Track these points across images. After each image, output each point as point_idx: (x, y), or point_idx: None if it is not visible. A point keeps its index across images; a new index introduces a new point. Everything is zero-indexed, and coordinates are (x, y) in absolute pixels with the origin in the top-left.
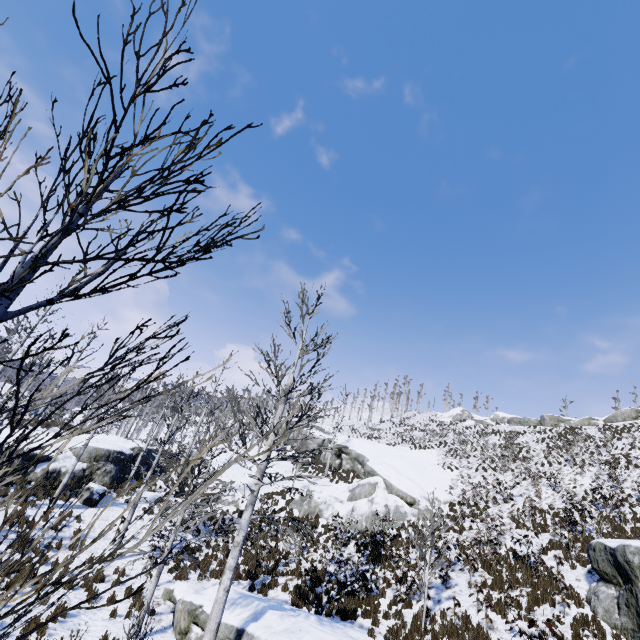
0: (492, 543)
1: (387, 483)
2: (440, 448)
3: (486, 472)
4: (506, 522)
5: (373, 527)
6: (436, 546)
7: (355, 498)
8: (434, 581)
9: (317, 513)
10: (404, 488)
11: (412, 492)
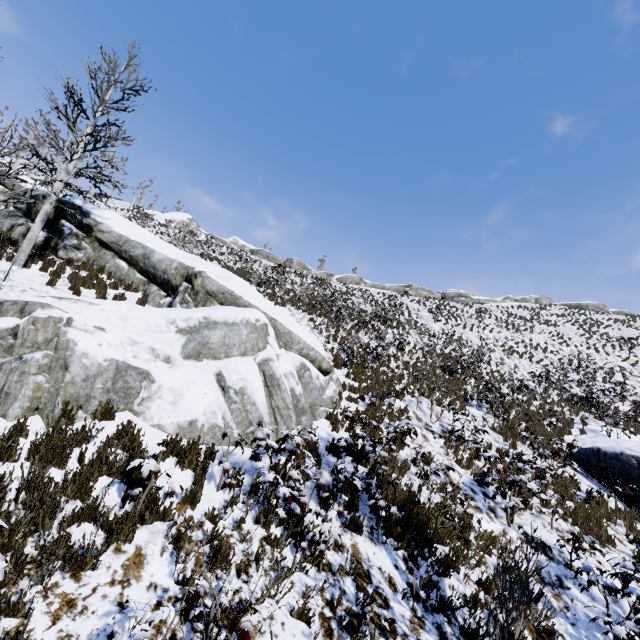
0: (453, 436)
1: (281, 328)
2: (216, 264)
3: (319, 317)
4: (416, 396)
5: (350, 448)
6: (433, 461)
7: (212, 354)
8: (538, 558)
9: (107, 403)
10: (308, 342)
11: (318, 350)
